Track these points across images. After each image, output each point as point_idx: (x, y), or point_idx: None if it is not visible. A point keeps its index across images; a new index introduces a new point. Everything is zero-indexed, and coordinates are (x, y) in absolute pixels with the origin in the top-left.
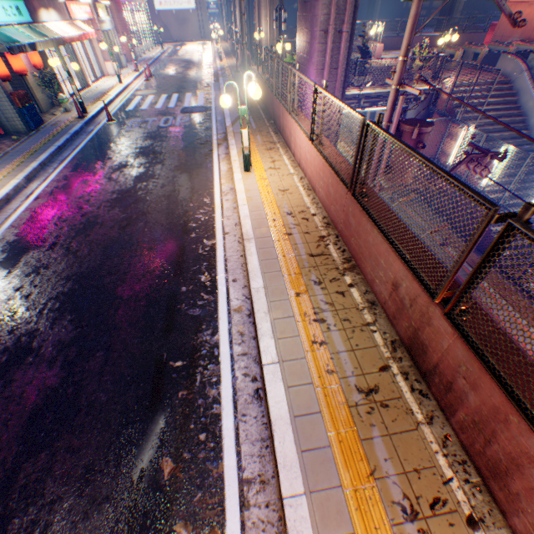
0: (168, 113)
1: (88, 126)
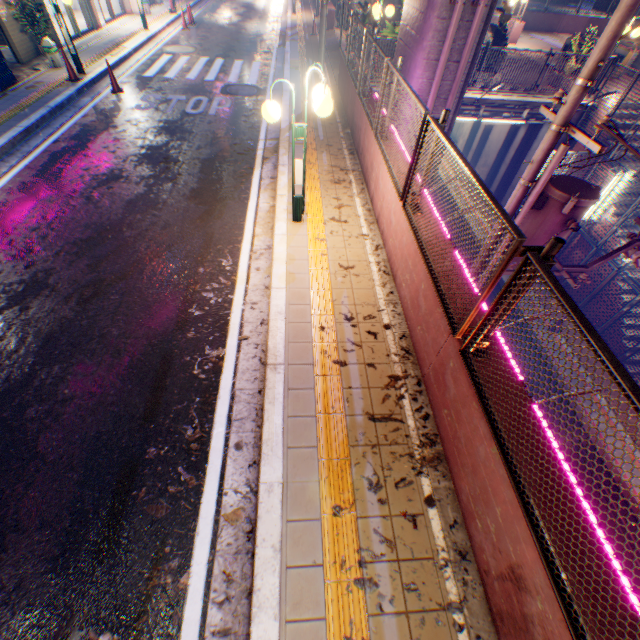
0: (202, 89)
1: (81, 96)
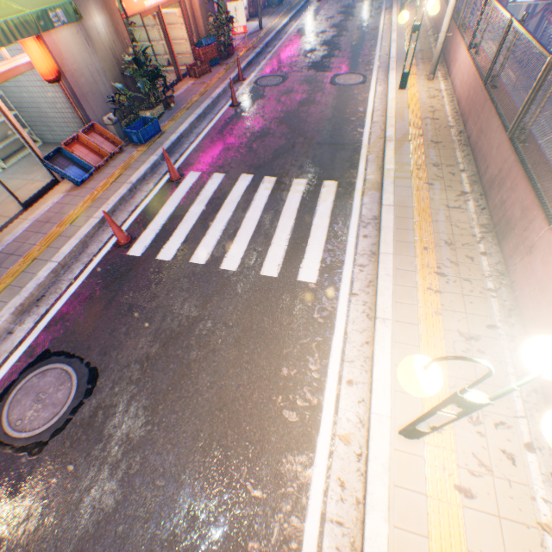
0: None
1: (306, 5)
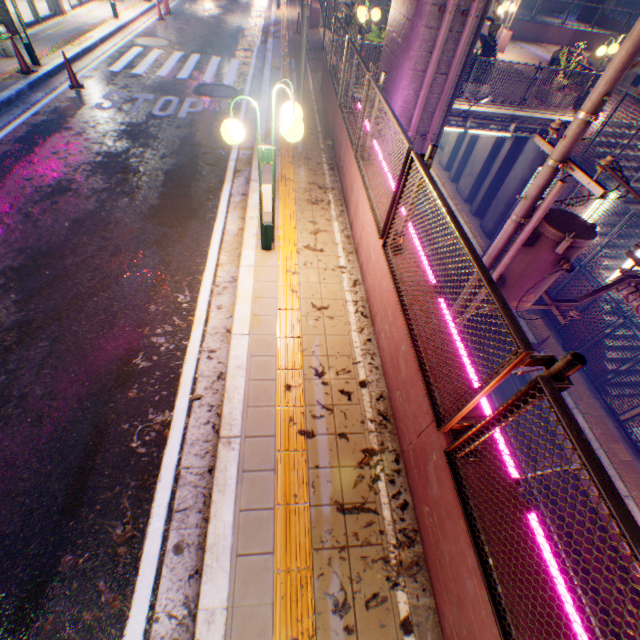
0: (173, 88)
1: (33, 90)
